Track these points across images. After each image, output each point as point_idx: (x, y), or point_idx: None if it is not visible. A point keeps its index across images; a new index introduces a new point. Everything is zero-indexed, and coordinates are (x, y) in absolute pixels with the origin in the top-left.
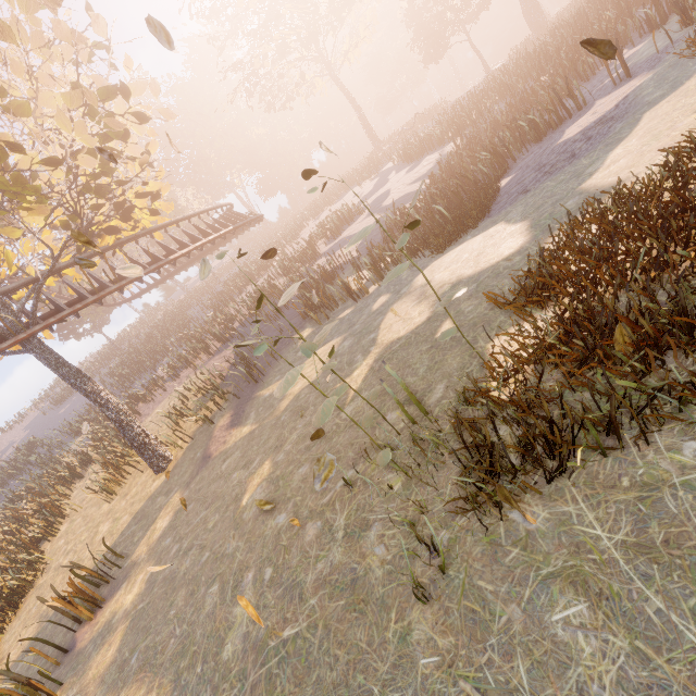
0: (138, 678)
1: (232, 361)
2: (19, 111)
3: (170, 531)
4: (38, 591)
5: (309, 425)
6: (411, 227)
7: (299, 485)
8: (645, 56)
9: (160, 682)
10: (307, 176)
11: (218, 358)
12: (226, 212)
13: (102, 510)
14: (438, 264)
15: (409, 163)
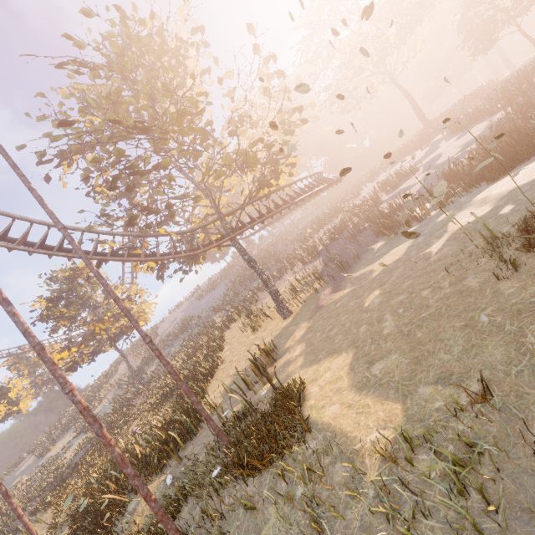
0: (328, 356)
1: (323, 265)
2: (253, 126)
3: (309, 332)
4: (222, 370)
5: (404, 271)
6: (498, 138)
7: (408, 287)
8: None
9: (345, 351)
10: (444, 122)
11: (310, 265)
12: (320, 177)
13: (250, 338)
14: (495, 186)
15: (458, 133)
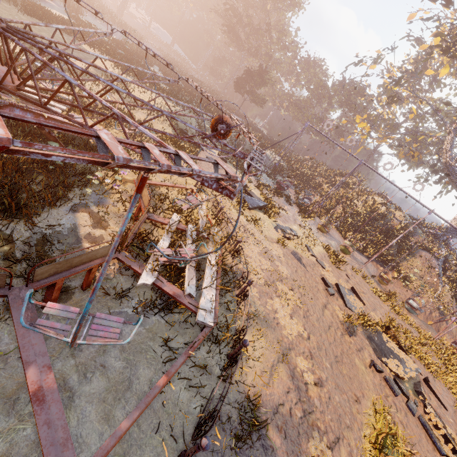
0: None
1: None
2: None
3: None
4: None
5: None
6: None
7: None
8: (57, 2)
9: None
10: None
11: None
12: None
13: None
14: None
15: None
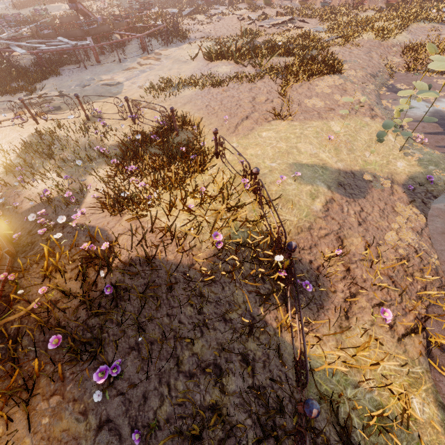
0: None
1: None
2: None
3: None
4: None
5: None
6: None
7: None
8: None
9: None
10: None
11: None
12: None
13: None
14: None
15: None
